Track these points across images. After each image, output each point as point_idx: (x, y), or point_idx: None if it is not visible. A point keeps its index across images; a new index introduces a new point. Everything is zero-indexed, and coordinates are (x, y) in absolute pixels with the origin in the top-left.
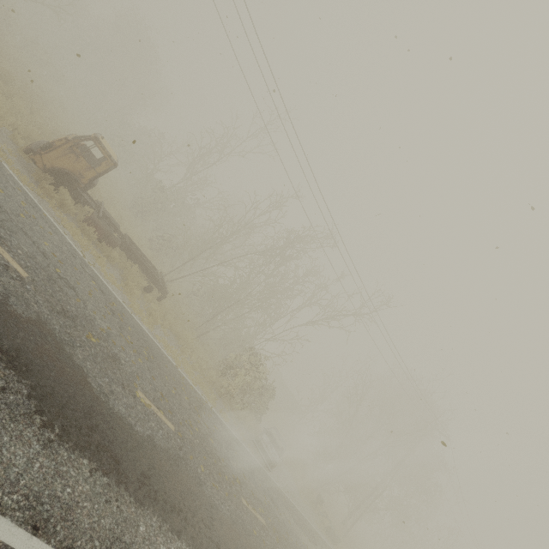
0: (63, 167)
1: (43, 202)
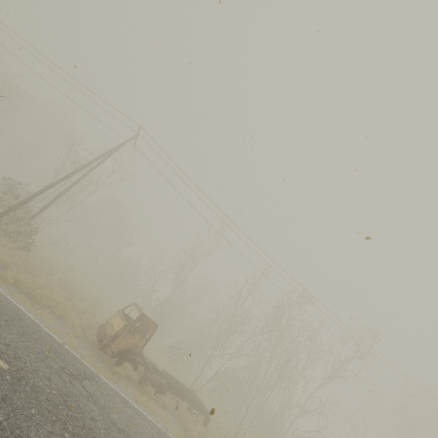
0: (125, 346)
1: (120, 387)
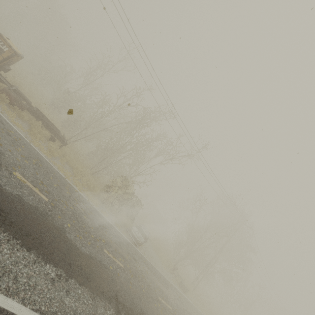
0: None
1: None
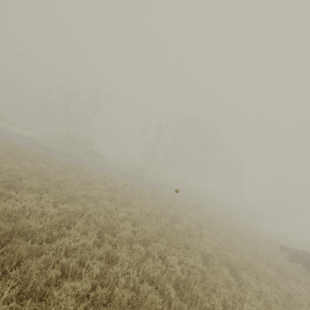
0: None
1: None
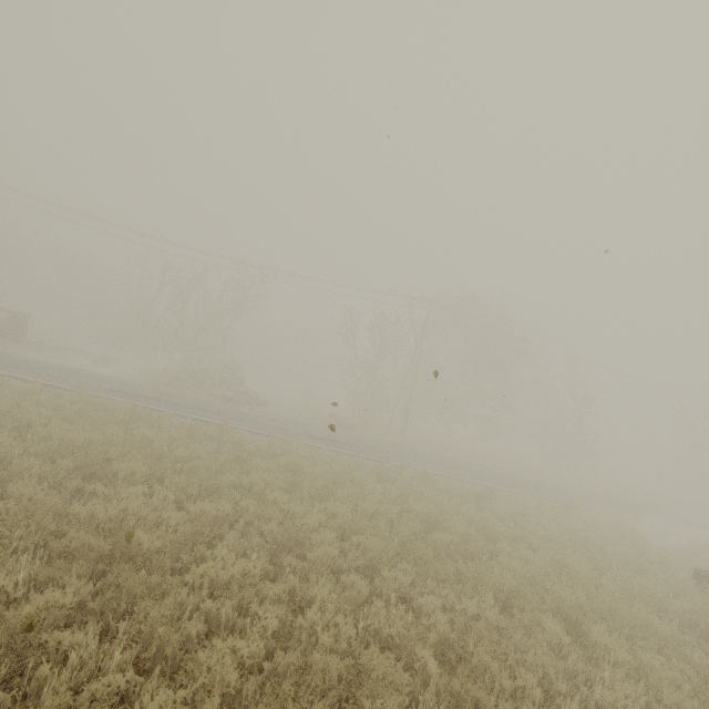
0: None
1: None
